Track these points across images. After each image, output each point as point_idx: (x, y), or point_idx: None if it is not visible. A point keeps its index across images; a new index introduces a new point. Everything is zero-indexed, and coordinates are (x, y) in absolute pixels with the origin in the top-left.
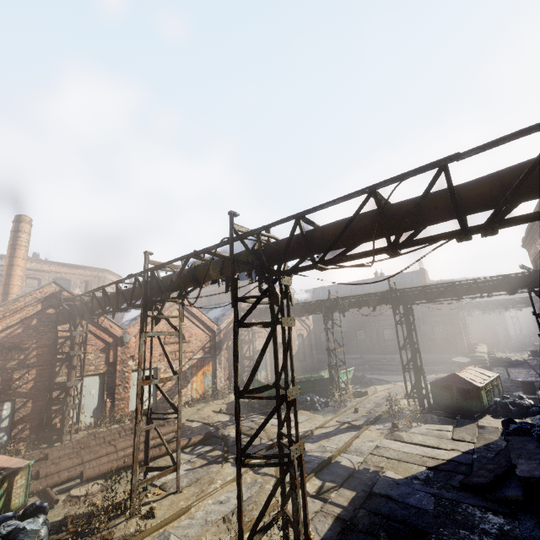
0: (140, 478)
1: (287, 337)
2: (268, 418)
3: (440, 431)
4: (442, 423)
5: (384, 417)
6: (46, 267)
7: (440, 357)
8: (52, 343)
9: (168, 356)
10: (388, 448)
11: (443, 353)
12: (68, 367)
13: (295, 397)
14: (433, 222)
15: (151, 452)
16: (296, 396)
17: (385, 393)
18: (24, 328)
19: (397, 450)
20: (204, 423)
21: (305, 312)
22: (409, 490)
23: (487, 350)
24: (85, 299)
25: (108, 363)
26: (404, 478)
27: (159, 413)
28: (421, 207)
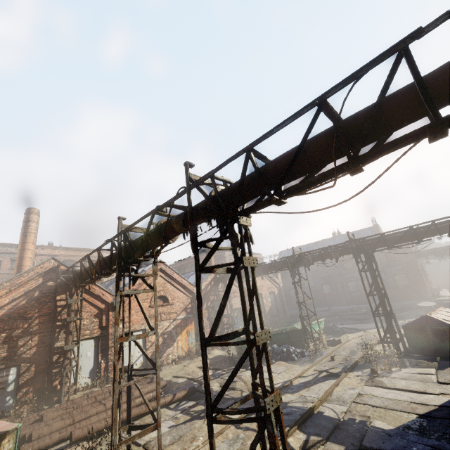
0: (126, 437)
1: (260, 295)
2: (238, 367)
3: (422, 375)
4: (423, 366)
5: (361, 363)
6: (57, 251)
7: (405, 303)
8: (52, 312)
9: (145, 313)
10: (371, 395)
11: (407, 299)
12: (66, 332)
13: (265, 341)
14: (396, 125)
15: (137, 410)
16: (266, 341)
17: (357, 340)
18: (28, 300)
19: (381, 397)
20: (189, 378)
21: (273, 269)
22: (404, 442)
23: (449, 294)
24: (78, 270)
25: (101, 327)
26: (395, 428)
27: (139, 369)
28: (380, 111)
